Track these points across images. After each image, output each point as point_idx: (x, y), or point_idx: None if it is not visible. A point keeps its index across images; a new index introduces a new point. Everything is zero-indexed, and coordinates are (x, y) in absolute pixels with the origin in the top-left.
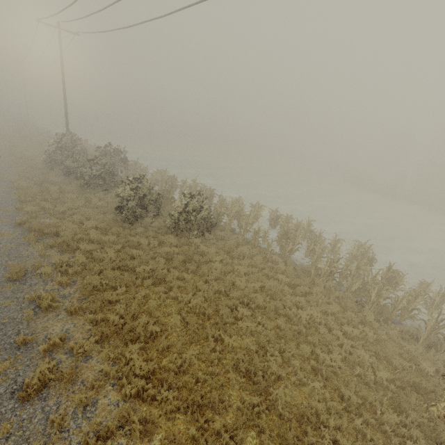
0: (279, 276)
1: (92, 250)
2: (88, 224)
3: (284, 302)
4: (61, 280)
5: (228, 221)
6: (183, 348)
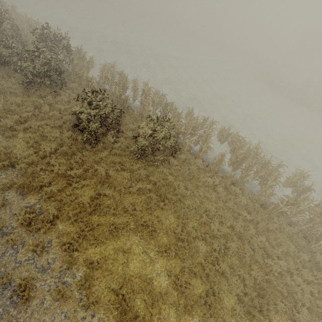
0: (244, 214)
1: (58, 189)
2: (46, 150)
3: (251, 245)
4: (34, 248)
5: (188, 142)
6: (179, 320)
